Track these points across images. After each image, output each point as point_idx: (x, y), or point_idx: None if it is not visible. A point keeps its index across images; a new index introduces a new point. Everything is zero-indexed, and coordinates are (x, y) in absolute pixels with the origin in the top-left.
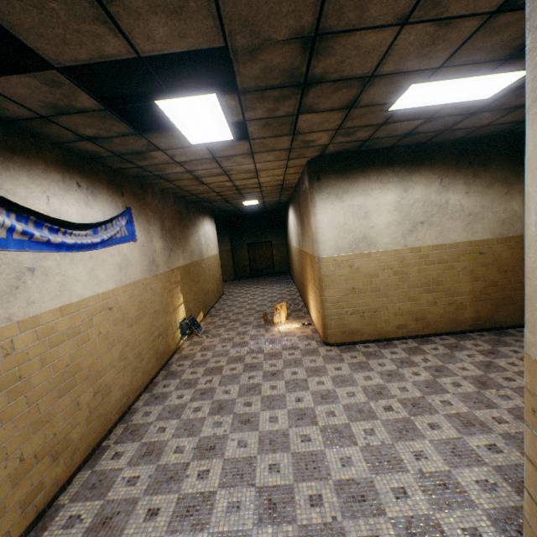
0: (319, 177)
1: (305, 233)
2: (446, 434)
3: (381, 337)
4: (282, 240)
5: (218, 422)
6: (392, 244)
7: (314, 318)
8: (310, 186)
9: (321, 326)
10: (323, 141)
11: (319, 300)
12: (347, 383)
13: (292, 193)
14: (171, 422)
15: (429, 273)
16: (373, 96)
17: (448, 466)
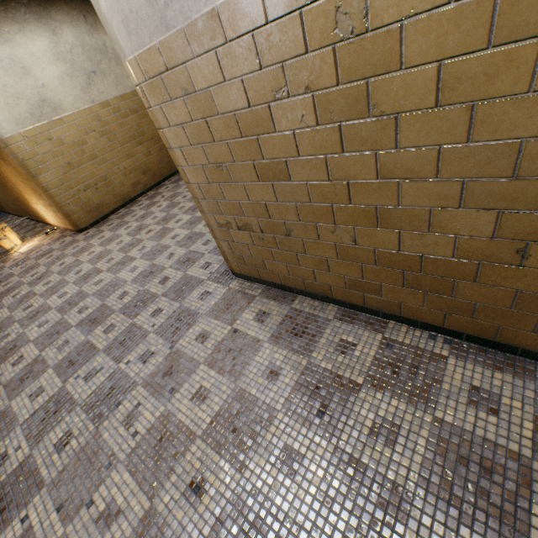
0: None
1: None
2: (186, 220)
3: (126, 201)
4: None
5: (4, 336)
6: (79, 103)
7: (54, 221)
8: None
9: (65, 218)
10: None
11: (41, 192)
12: (114, 239)
13: None
14: None
15: (131, 127)
16: None
17: (191, 230)
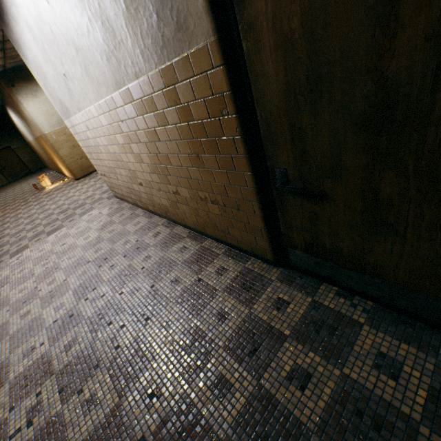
0: (13, 84)
1: (29, 124)
2: None
3: None
4: (21, 142)
5: (32, 218)
6: None
7: (68, 174)
8: (11, 91)
9: (70, 172)
10: (0, 63)
11: (60, 159)
12: (88, 183)
13: (1, 97)
14: (6, 231)
15: None
16: (12, 45)
17: None
